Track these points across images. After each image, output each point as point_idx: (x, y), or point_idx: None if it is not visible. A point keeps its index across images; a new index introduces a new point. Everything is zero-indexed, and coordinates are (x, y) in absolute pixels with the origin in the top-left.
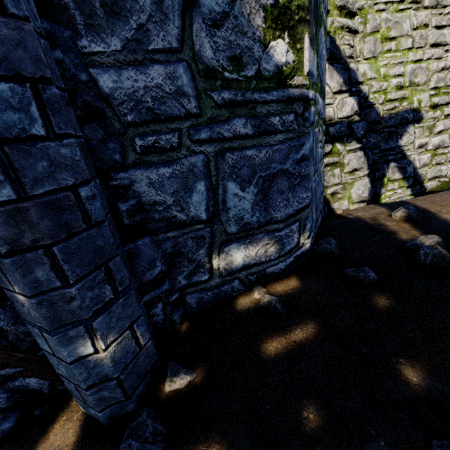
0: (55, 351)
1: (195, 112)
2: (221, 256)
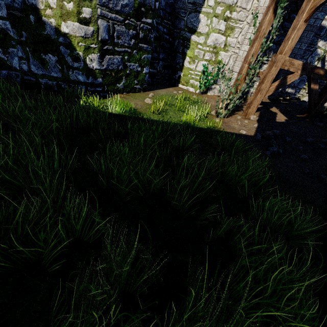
0: None
1: None
2: (288, 89)
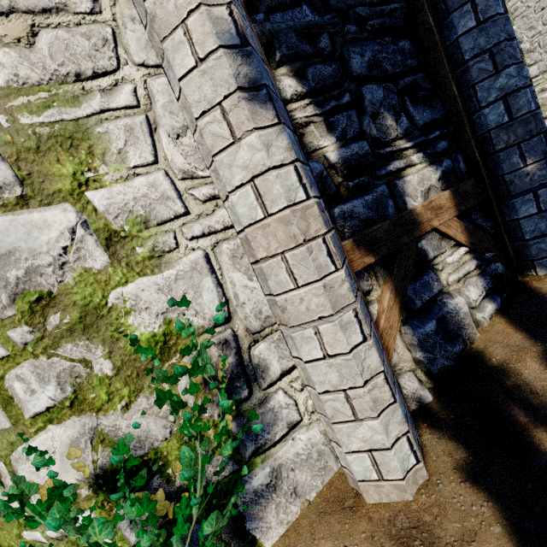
0: (545, 203)
1: None
2: None
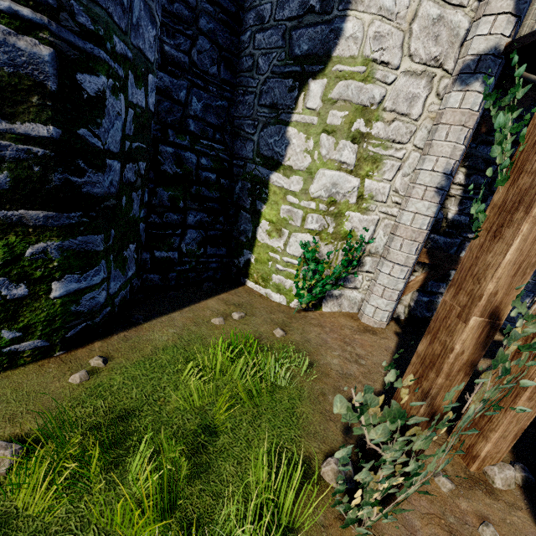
0: None
1: None
2: None
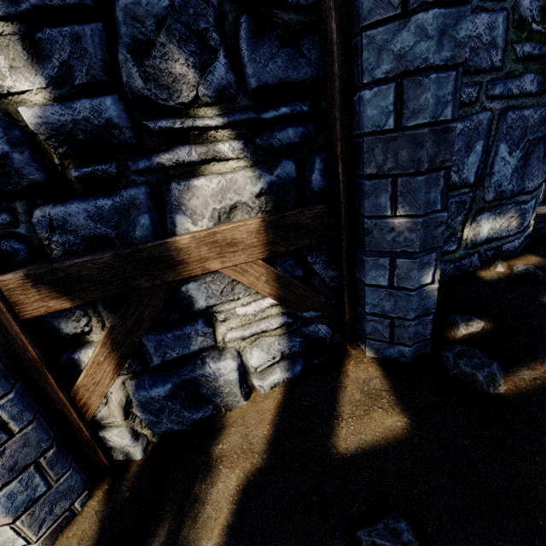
0: (400, 279)
1: (497, 65)
2: (472, 225)
